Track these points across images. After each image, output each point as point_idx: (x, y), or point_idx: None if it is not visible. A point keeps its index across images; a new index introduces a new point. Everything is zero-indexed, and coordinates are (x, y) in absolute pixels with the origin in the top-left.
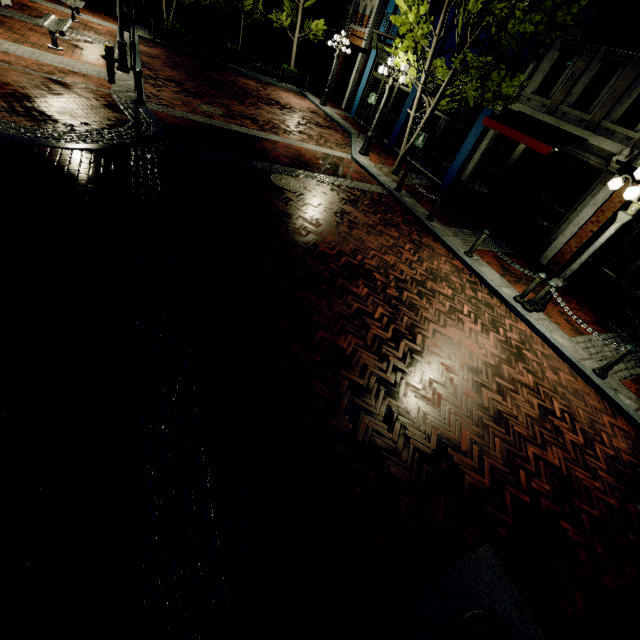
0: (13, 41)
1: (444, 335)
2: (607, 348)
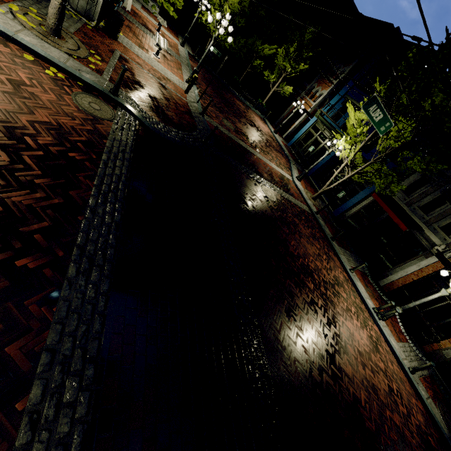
0: (137, 45)
1: (346, 326)
2: (412, 353)
